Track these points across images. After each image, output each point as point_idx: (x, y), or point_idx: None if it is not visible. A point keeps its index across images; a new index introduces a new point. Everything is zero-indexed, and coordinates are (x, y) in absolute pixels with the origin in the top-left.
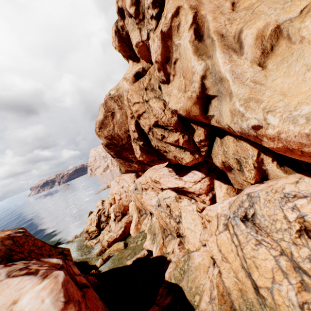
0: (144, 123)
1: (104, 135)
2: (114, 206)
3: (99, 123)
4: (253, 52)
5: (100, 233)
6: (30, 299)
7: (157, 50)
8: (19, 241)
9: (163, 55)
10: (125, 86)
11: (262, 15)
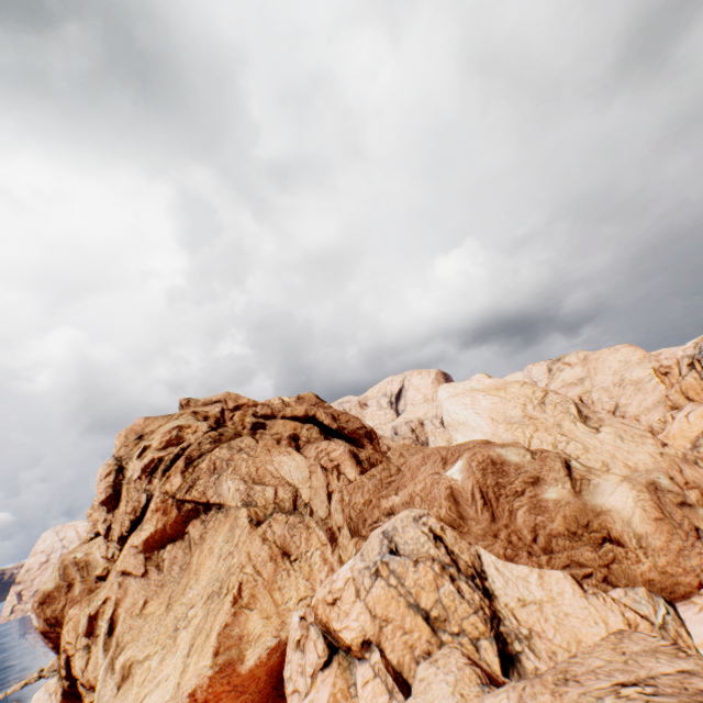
0: (73, 665)
1: (45, 616)
2: None
3: (44, 594)
4: (118, 675)
5: None
6: None
7: (85, 624)
8: None
9: (89, 629)
10: (99, 555)
11: (138, 642)
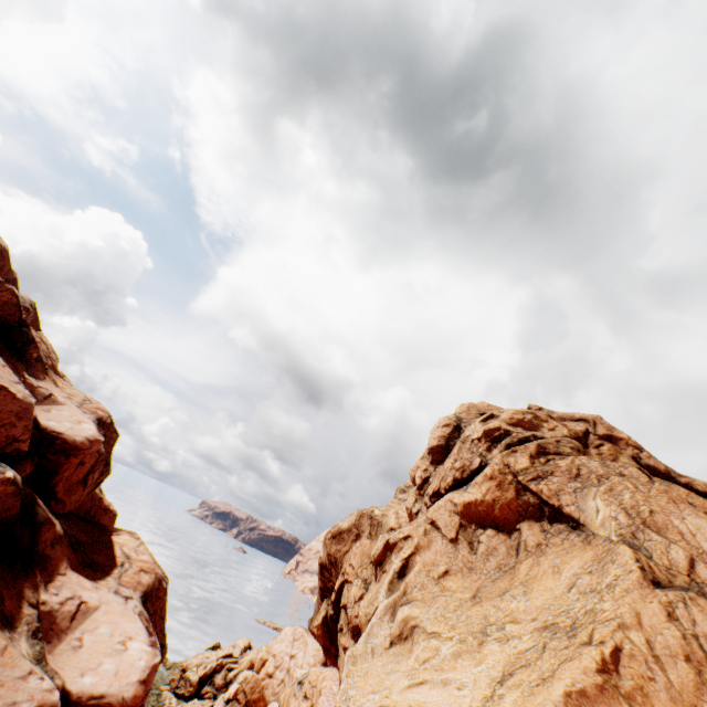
0: (344, 592)
1: (330, 550)
2: (251, 673)
3: (338, 529)
4: (396, 627)
5: (190, 700)
6: (138, 647)
7: (379, 548)
8: (161, 590)
9: (379, 556)
10: (392, 520)
11: (428, 606)
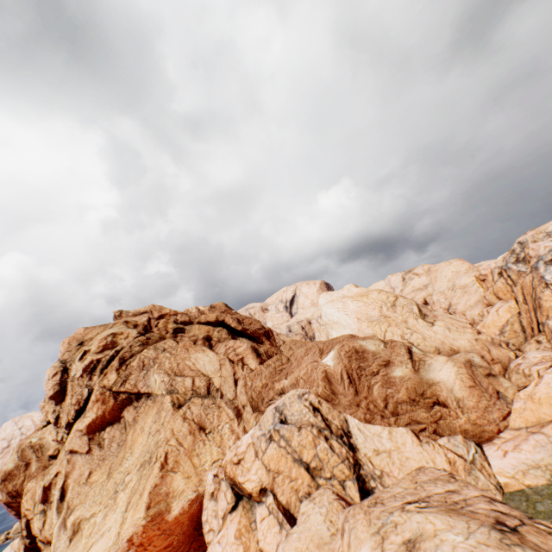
0: (32, 526)
1: (7, 490)
2: None
3: (5, 472)
4: (70, 531)
5: None
6: None
7: (41, 494)
8: None
9: (44, 498)
10: (50, 439)
11: (85, 504)
